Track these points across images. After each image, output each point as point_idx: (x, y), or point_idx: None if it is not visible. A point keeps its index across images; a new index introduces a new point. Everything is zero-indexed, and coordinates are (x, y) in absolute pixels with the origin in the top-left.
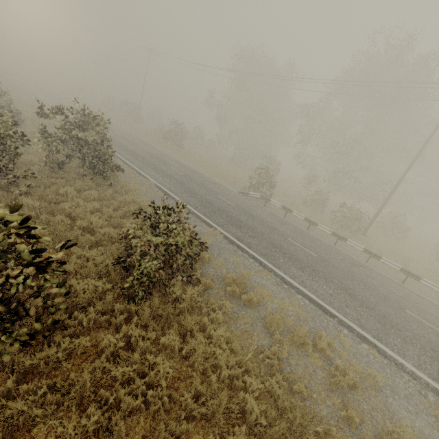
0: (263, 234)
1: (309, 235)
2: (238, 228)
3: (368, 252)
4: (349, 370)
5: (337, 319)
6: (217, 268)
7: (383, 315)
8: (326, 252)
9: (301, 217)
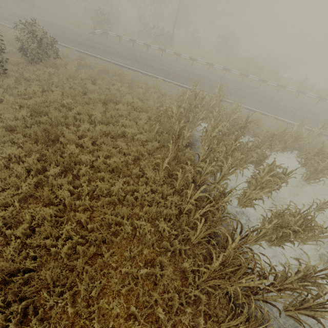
0: (100, 48)
1: (131, 48)
2: (85, 47)
3: (160, 49)
4: (121, 72)
5: (128, 68)
6: (73, 60)
7: (150, 66)
8: (137, 52)
9: (127, 39)
